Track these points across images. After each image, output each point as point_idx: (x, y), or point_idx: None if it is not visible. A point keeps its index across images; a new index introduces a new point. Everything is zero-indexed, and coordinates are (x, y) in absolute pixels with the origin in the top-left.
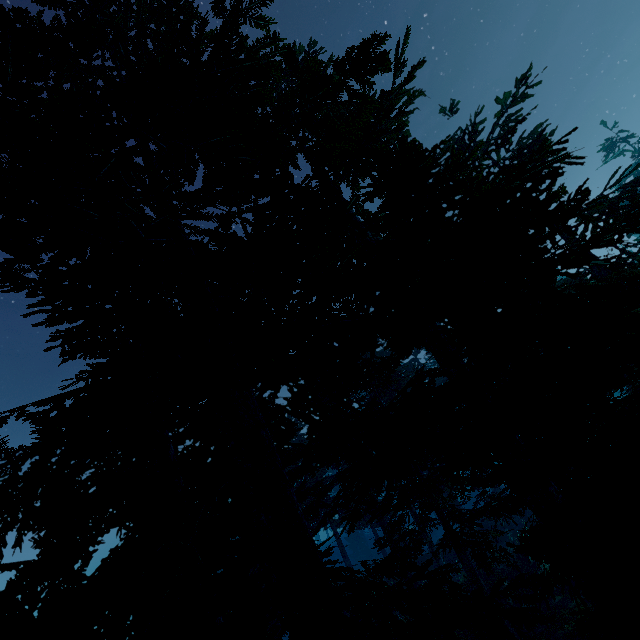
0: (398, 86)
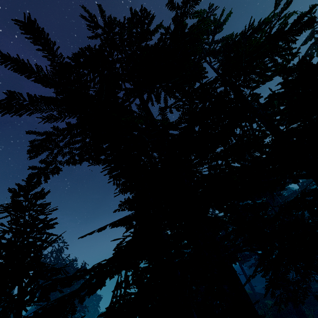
0: (271, 12)
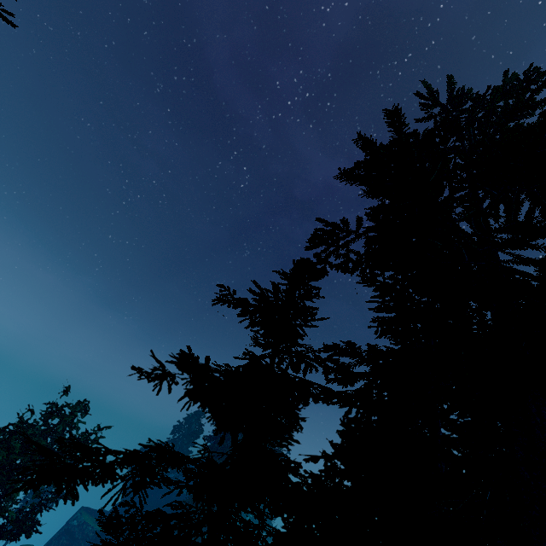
0: None
